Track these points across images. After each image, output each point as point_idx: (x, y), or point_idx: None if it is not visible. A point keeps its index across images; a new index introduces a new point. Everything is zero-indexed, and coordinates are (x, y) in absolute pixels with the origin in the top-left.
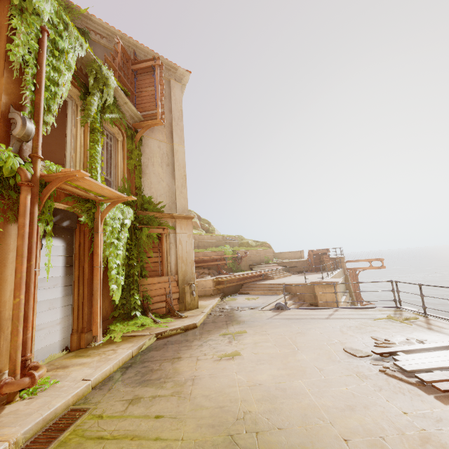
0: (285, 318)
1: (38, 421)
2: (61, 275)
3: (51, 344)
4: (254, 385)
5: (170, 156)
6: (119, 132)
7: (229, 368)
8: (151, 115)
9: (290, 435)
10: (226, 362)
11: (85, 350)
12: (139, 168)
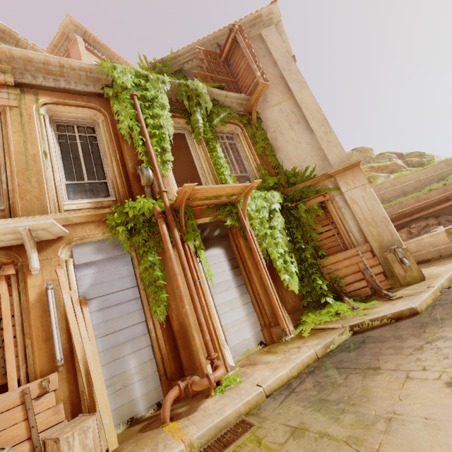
0: None
1: (210, 428)
2: (231, 277)
3: (245, 340)
4: None
5: (296, 112)
6: (236, 127)
7: None
8: (254, 87)
9: None
10: None
11: (277, 345)
12: (268, 147)
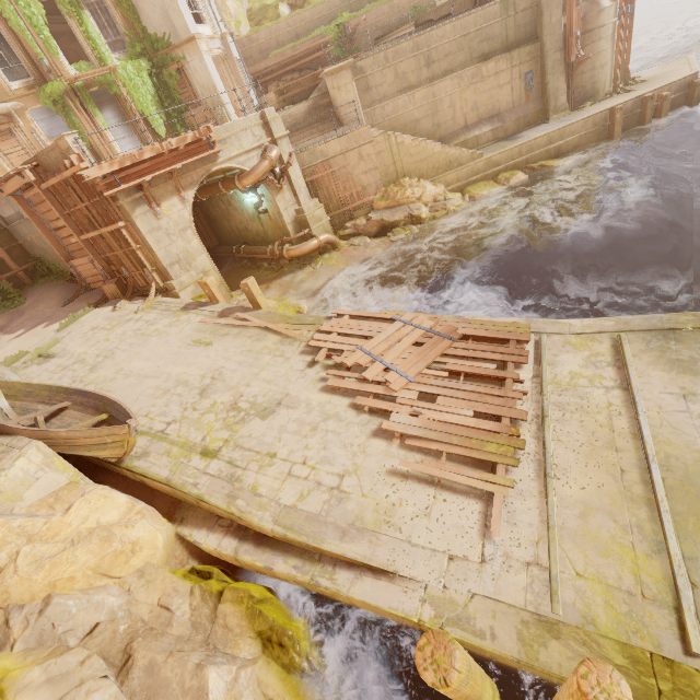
0: None
1: None
2: (123, 127)
3: None
4: None
5: None
6: None
7: None
8: None
9: None
10: None
11: None
12: (131, 9)
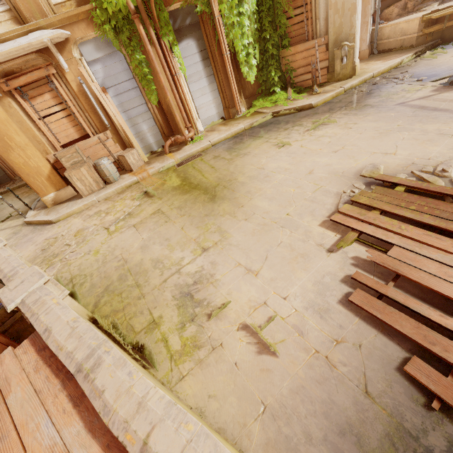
0: (419, 107)
1: (185, 155)
2: (202, 69)
3: (211, 116)
4: (260, 168)
5: None
6: None
7: (269, 153)
8: None
9: (231, 195)
10: (275, 148)
11: (230, 120)
12: None
